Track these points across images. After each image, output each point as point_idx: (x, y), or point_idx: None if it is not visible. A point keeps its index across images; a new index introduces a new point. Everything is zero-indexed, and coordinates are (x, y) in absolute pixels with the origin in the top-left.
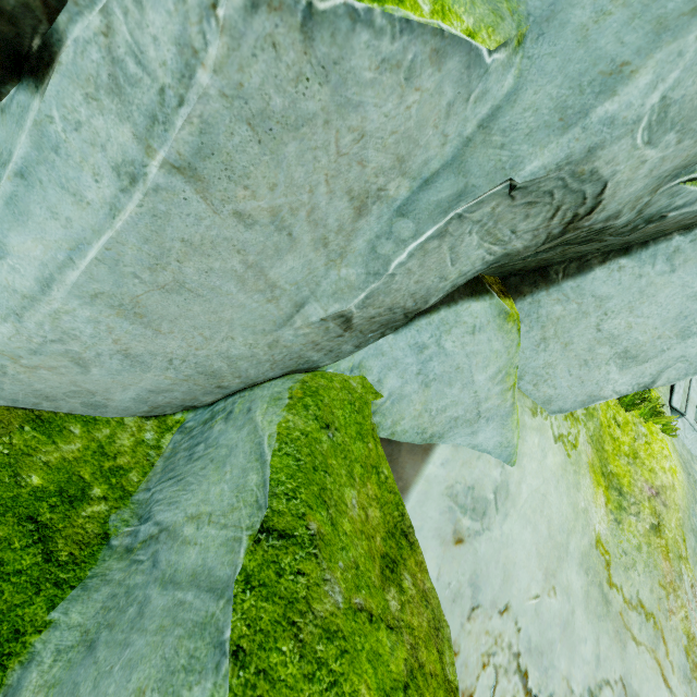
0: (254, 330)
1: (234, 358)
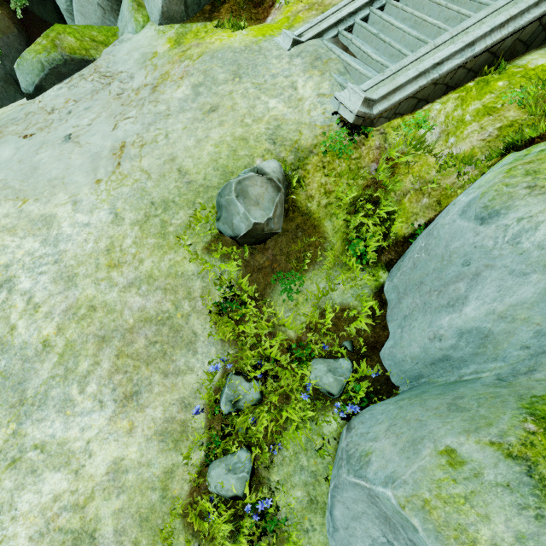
0: (94, 15)
1: (97, 25)
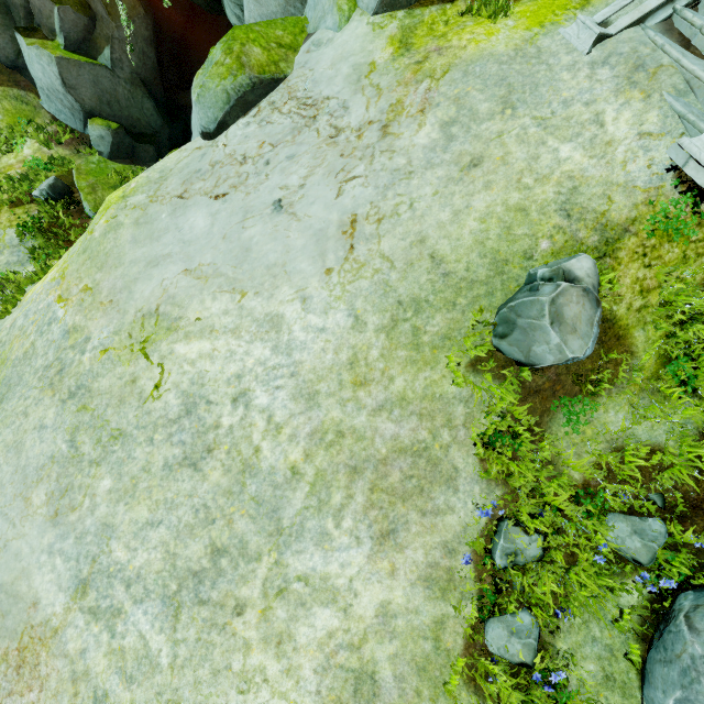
0: (274, 0)
1: (276, 14)
